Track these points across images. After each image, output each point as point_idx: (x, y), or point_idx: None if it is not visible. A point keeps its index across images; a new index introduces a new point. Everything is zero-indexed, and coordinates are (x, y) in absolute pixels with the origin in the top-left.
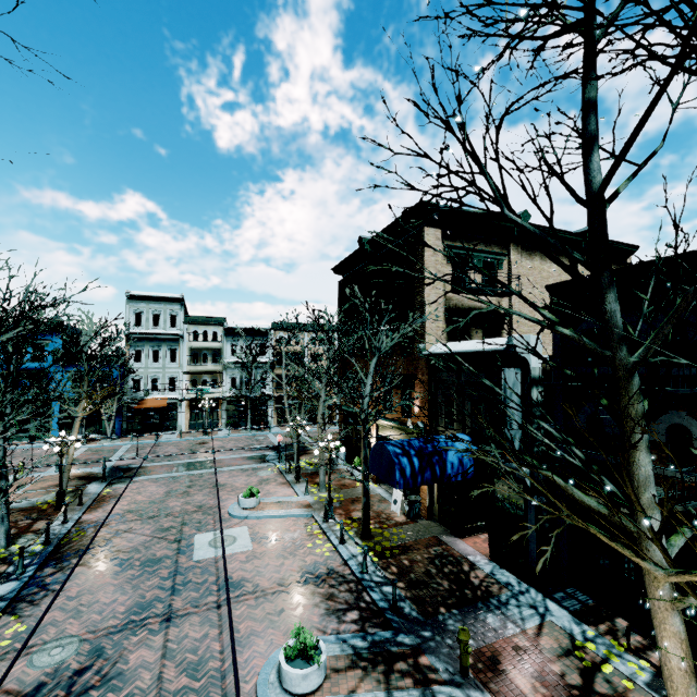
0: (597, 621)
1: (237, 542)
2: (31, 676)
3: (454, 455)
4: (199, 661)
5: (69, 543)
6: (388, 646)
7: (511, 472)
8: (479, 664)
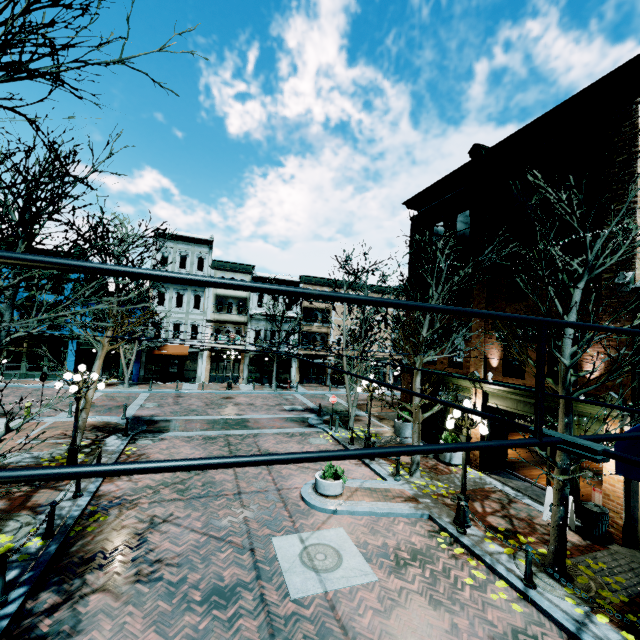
0: None
1: (346, 562)
2: None
3: None
4: None
5: (81, 537)
6: None
7: None
8: None
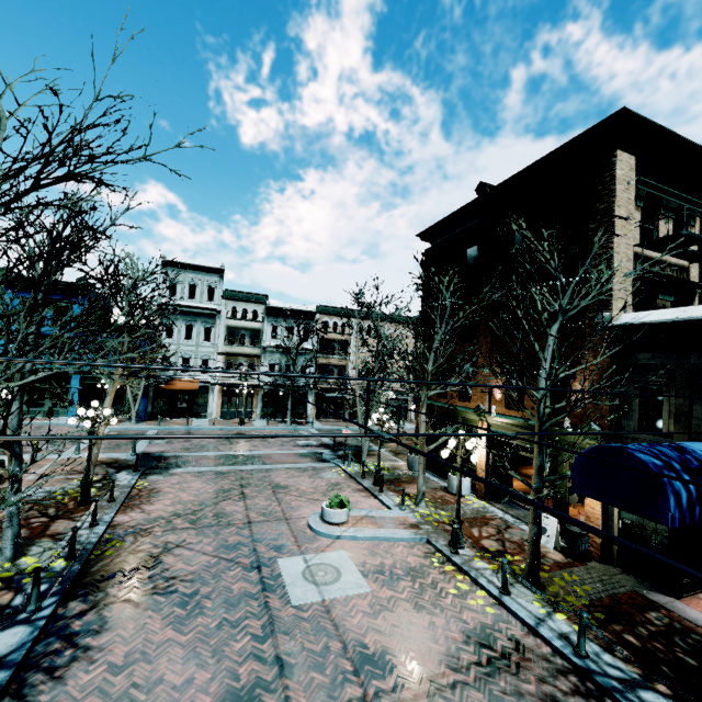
0: None
1: (344, 578)
2: None
3: None
4: None
5: (101, 559)
6: None
7: None
8: None
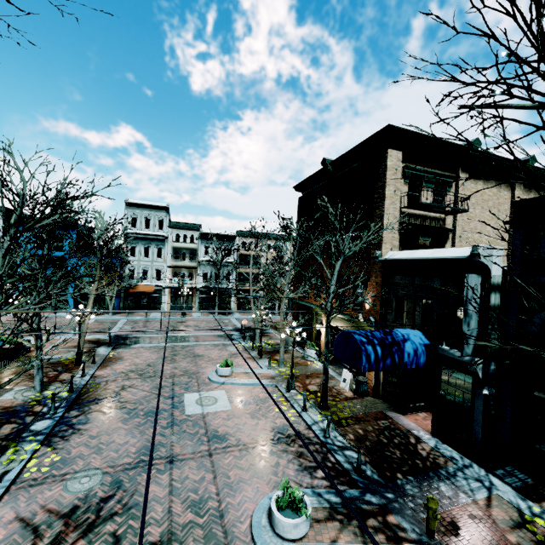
0: (539, 498)
1: (219, 403)
2: (66, 499)
3: (410, 347)
4: (200, 500)
5: (87, 393)
6: (358, 503)
7: (461, 364)
8: (441, 528)
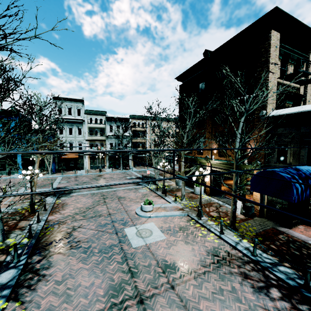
0: None
1: (154, 234)
2: None
3: None
4: None
5: (44, 236)
6: None
7: None
8: None
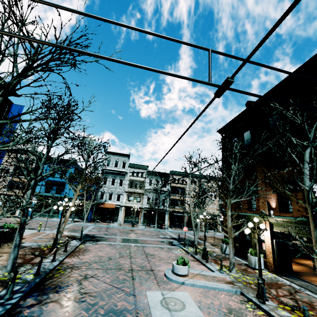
0: None
1: (187, 308)
2: None
3: None
4: None
5: (51, 278)
6: None
7: None
8: None
